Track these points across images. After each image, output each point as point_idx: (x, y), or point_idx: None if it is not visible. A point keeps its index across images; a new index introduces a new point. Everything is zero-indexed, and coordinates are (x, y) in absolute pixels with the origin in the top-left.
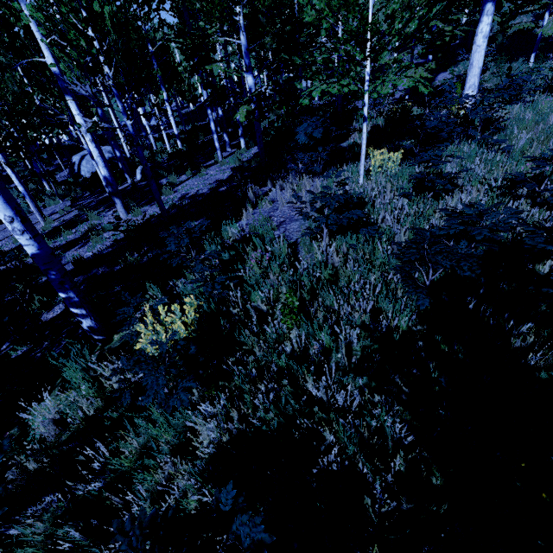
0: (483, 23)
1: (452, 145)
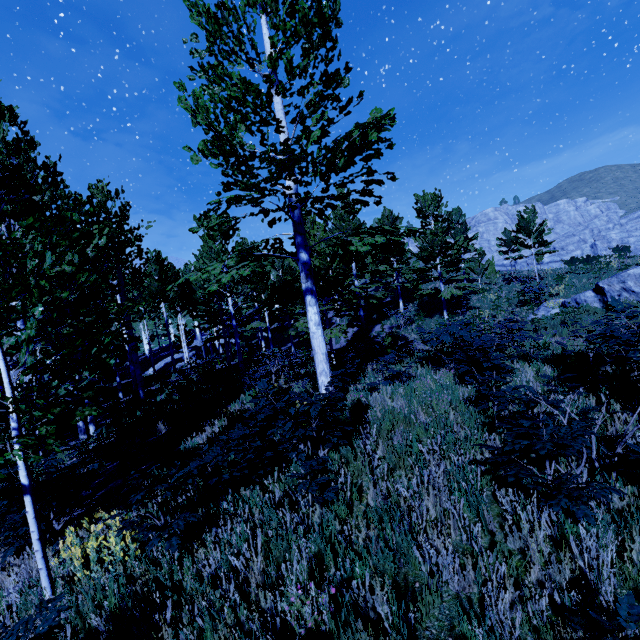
0: (310, 312)
1: (274, 474)
